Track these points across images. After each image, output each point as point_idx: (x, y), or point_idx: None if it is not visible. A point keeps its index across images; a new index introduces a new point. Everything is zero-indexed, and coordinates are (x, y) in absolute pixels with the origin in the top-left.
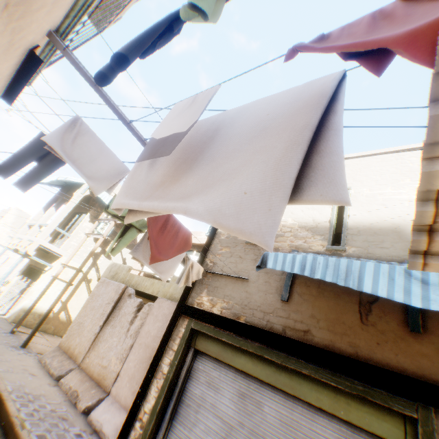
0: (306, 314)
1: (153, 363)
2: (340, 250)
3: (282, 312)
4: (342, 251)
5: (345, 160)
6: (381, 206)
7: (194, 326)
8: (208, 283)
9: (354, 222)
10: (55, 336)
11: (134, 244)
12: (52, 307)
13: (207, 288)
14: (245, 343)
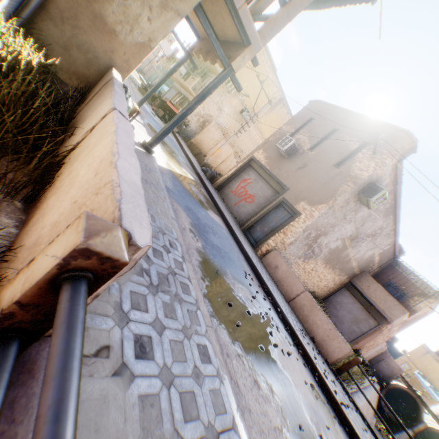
0: None
1: None
2: None
3: None
4: None
5: None
6: None
7: None
8: None
9: None
10: None
11: None
12: None
13: None
14: None
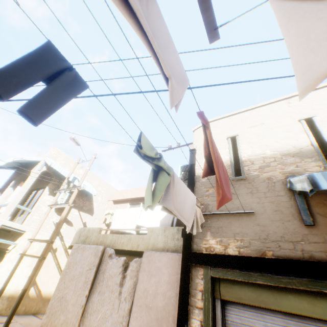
0: None
1: None
2: None
3: (314, 237)
4: None
5: (294, 97)
6: None
7: (213, 273)
8: (208, 225)
9: None
10: (27, 315)
11: (91, 208)
12: (26, 287)
13: (209, 230)
14: (289, 281)
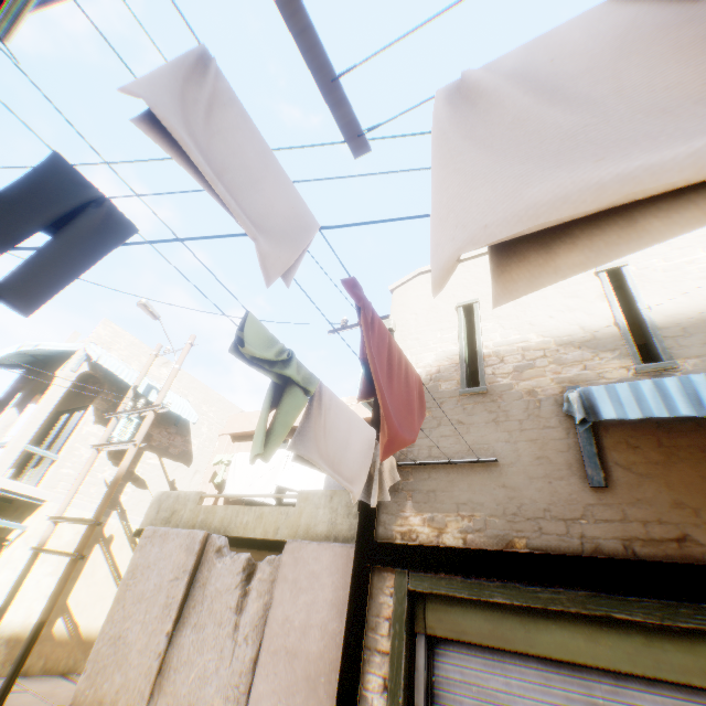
0: (661, 503)
1: (344, 694)
2: (666, 368)
3: (605, 510)
4: (670, 369)
5: None
6: (703, 281)
7: (413, 584)
8: (409, 487)
9: (666, 316)
10: (49, 677)
11: (187, 450)
12: (43, 618)
13: (411, 497)
14: (552, 597)
